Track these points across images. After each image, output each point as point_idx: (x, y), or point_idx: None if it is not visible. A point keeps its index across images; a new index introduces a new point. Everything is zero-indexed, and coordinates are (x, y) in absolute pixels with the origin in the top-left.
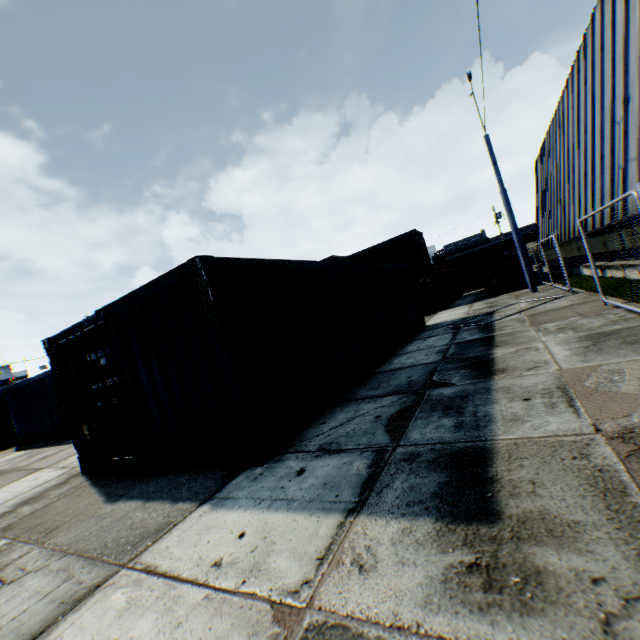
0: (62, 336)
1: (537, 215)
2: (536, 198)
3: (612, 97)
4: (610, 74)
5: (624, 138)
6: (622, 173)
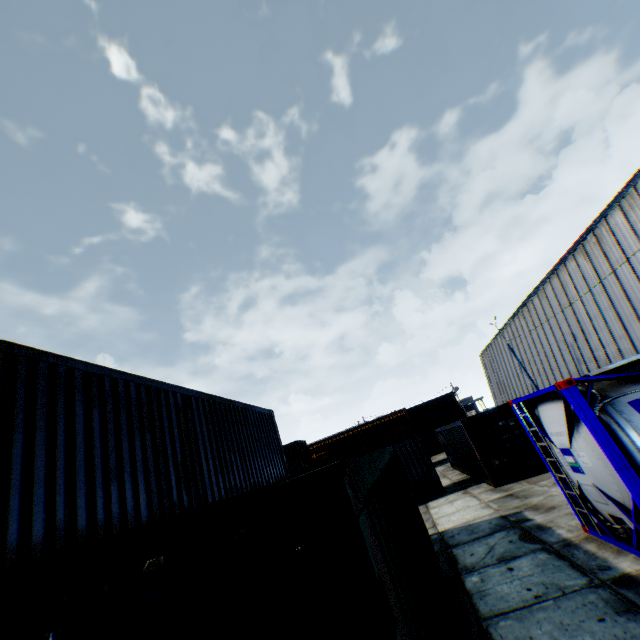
0: (475, 416)
1: (492, 388)
2: (487, 377)
3: (561, 334)
4: (557, 325)
5: (578, 351)
6: (584, 365)
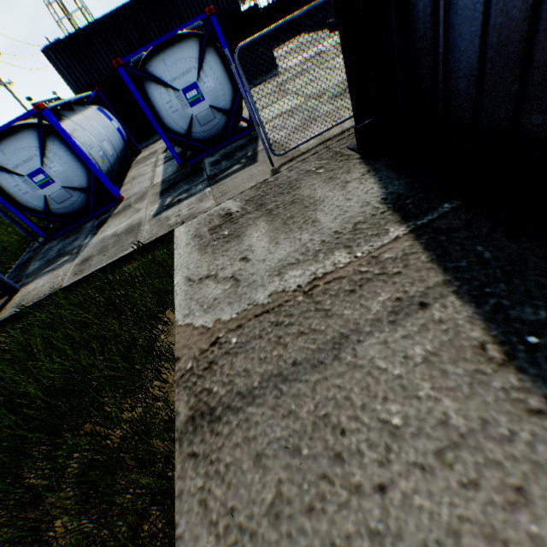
0: None
1: None
2: None
3: None
4: None
5: None
6: None
